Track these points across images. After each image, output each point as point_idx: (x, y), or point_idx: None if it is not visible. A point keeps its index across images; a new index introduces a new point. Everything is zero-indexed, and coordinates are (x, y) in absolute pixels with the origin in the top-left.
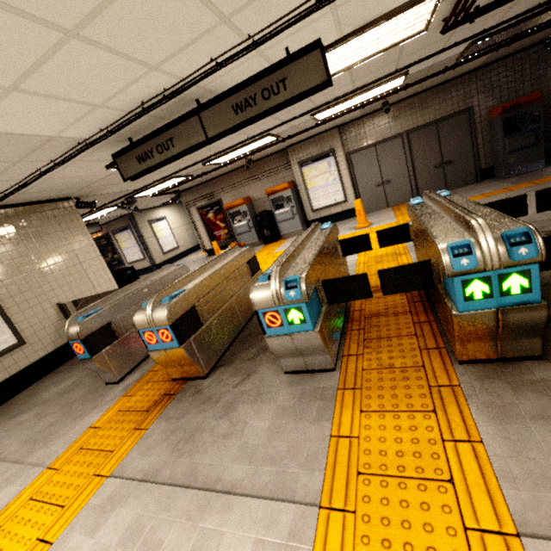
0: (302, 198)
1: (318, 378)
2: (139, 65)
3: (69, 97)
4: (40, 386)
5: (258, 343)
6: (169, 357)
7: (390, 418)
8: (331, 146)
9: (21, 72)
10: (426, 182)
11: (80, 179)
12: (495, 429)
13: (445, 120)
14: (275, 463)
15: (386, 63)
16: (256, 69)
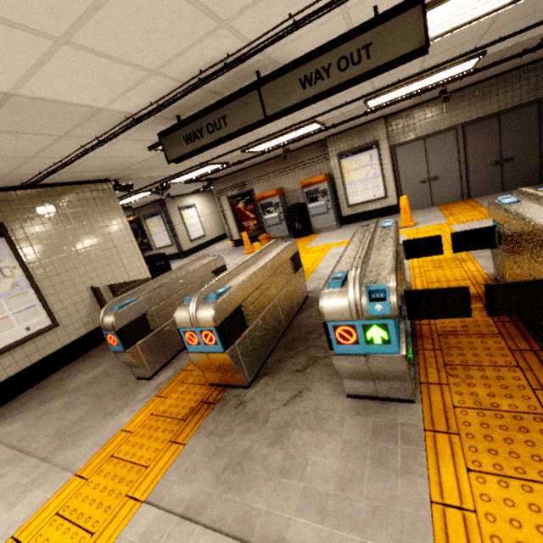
0: (338, 192)
1: (392, 409)
2: (207, 18)
3: (124, 58)
4: (71, 371)
5: (305, 351)
6: (210, 362)
7: (518, 490)
8: (374, 138)
9: (75, 17)
10: (480, 180)
11: (121, 160)
12: None
13: (510, 112)
14: (358, 529)
15: (468, 38)
16: (331, 35)
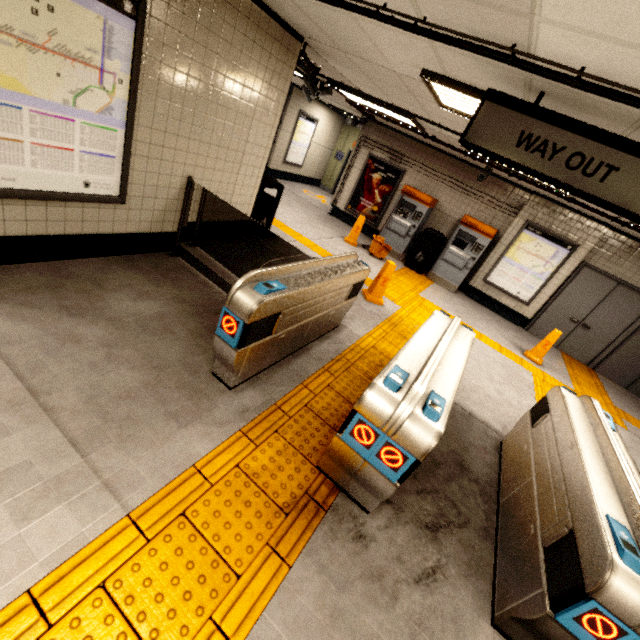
0: (489, 258)
1: None
2: None
3: None
4: (108, 275)
5: (434, 495)
6: (359, 469)
7: None
8: (579, 240)
9: None
10: (619, 363)
11: (365, 46)
12: None
13: None
14: None
15: None
16: None
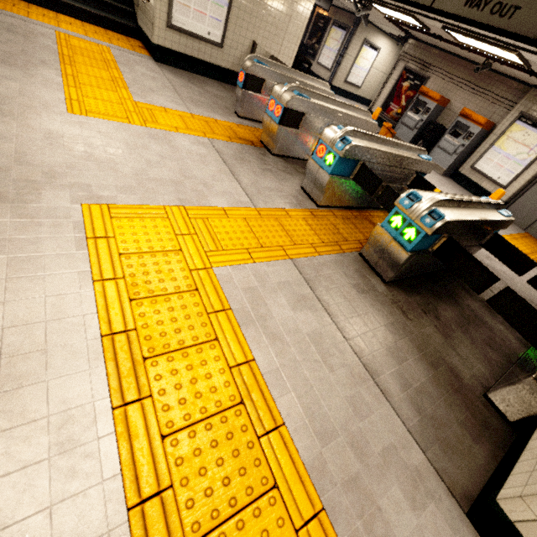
0: (480, 147)
1: (308, 201)
2: None
3: None
4: (209, 82)
5: None
6: (269, 125)
7: (308, 228)
8: None
9: None
10: None
11: None
12: (329, 261)
13: None
14: (258, 192)
15: None
16: None
